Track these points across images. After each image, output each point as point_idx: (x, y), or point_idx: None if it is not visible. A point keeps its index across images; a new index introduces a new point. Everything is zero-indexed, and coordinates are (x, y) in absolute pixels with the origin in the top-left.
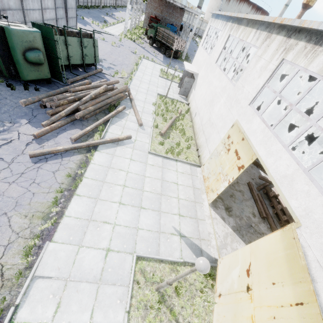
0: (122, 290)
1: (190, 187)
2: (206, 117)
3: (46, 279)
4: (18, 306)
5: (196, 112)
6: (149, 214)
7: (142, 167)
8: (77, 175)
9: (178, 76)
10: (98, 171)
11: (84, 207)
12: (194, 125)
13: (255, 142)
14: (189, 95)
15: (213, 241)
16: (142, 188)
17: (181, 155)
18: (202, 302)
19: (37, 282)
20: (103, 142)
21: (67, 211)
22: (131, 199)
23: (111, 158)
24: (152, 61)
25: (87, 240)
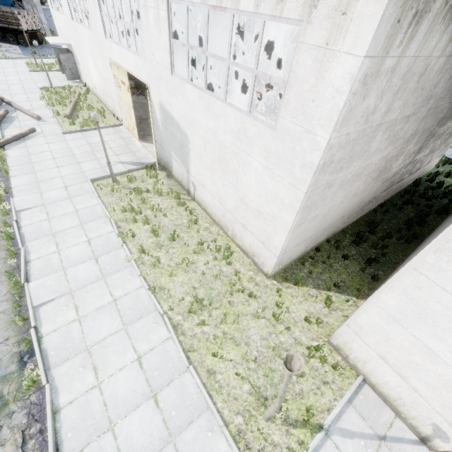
0: (90, 195)
1: (119, 139)
2: (100, 80)
3: (28, 210)
4: (18, 222)
5: (94, 85)
6: (89, 163)
7: (64, 144)
8: (1, 168)
9: (57, 63)
10: (20, 160)
11: (26, 179)
12: (101, 99)
13: (121, 62)
14: (80, 75)
15: (150, 156)
16: (72, 154)
17: (100, 125)
18: (151, 179)
19: (22, 213)
20: (7, 141)
21: (12, 185)
22: (67, 162)
23: (26, 149)
24: (6, 59)
25: (45, 189)
